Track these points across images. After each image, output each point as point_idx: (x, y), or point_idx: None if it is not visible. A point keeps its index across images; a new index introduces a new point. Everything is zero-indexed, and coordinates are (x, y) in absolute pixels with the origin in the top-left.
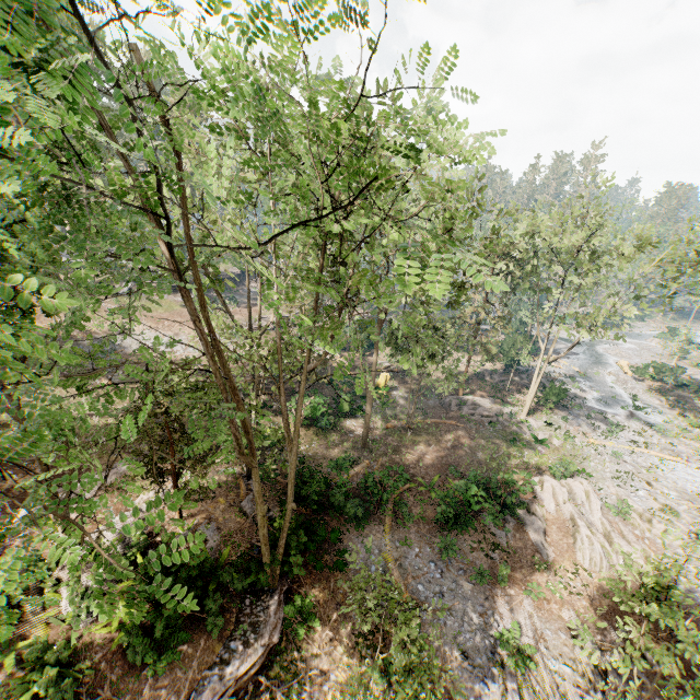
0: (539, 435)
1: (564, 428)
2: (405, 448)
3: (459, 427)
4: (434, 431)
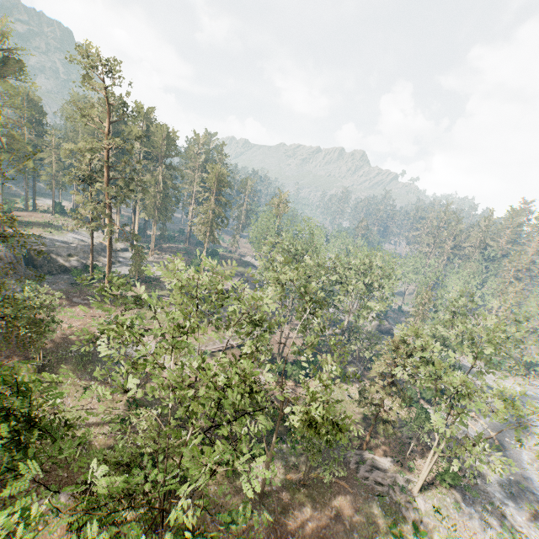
0: (423, 523)
1: (452, 518)
2: (293, 507)
3: (350, 491)
4: (326, 491)
